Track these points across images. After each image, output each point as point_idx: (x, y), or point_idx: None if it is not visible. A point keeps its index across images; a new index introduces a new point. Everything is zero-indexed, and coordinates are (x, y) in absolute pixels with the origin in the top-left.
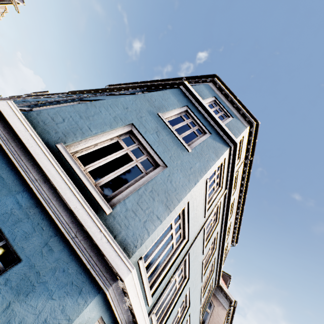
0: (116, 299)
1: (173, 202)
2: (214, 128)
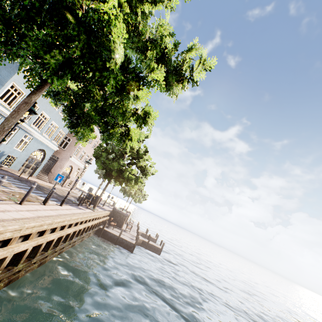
0: None
1: (4, 83)
2: None
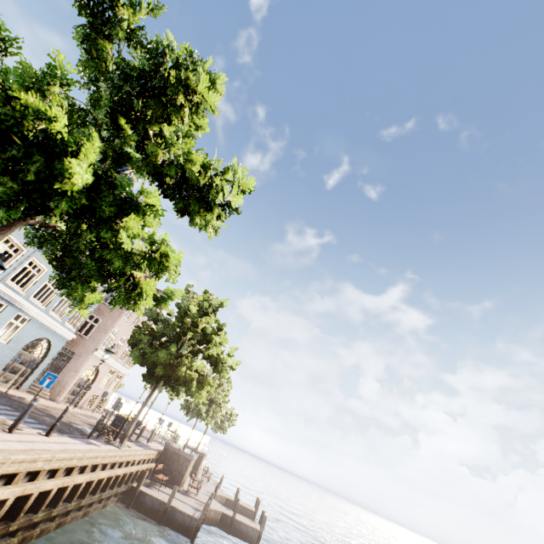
0: None
1: None
2: None
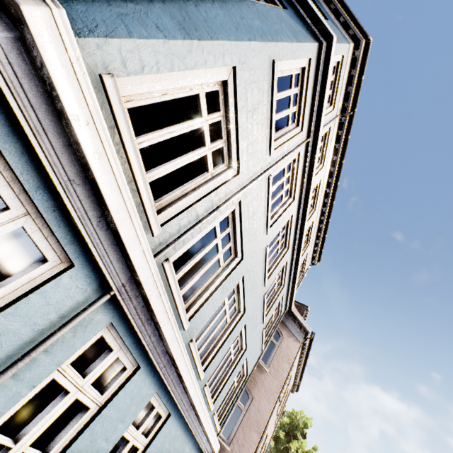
0: (29, 105)
1: (199, 32)
2: (294, 7)
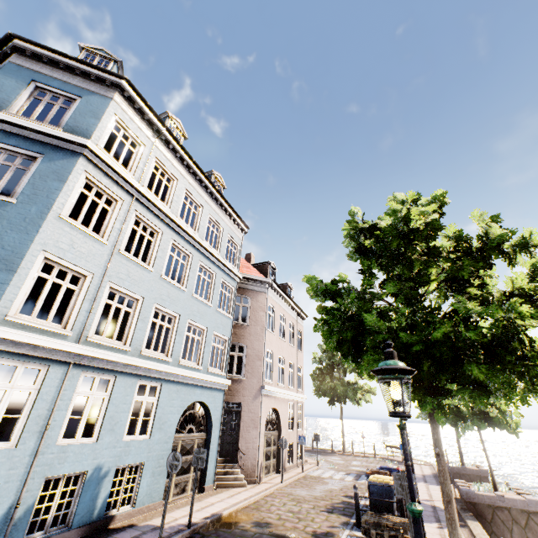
0: None
1: (16, 263)
2: (47, 143)
